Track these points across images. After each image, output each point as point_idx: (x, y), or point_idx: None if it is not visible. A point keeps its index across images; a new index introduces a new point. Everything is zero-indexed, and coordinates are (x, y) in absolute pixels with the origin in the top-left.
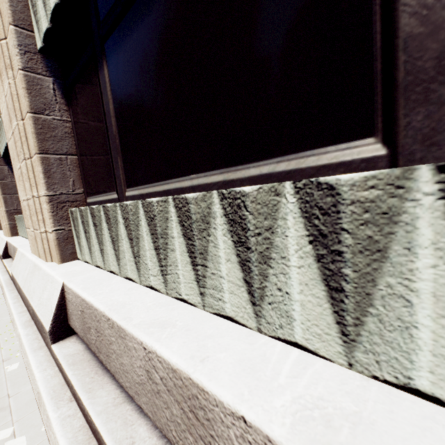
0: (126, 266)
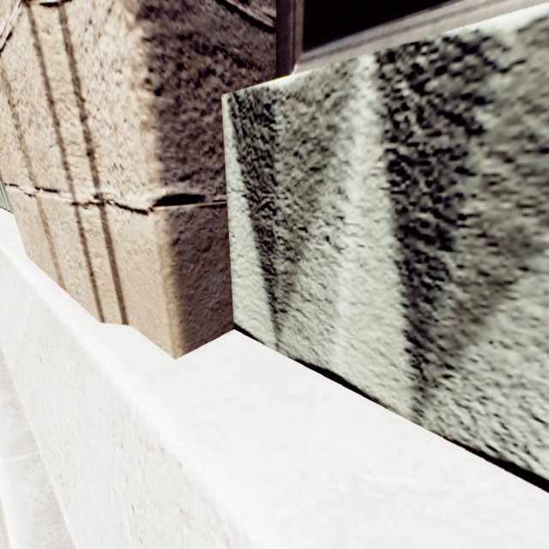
0: (3, 201)
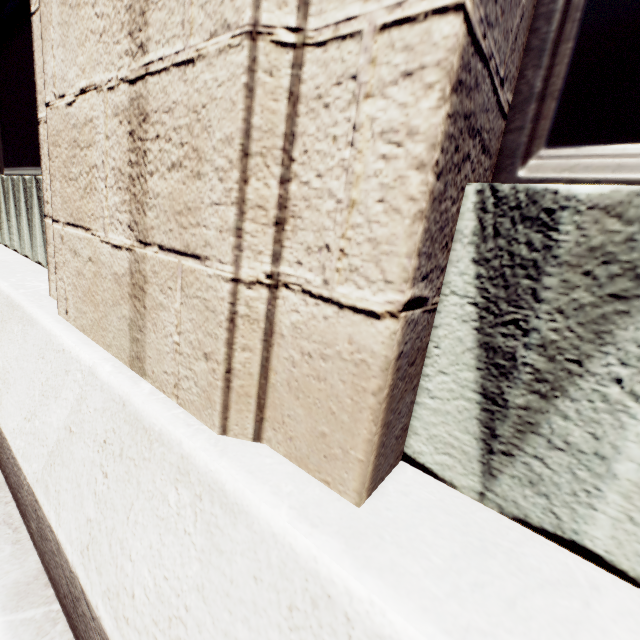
0: None
